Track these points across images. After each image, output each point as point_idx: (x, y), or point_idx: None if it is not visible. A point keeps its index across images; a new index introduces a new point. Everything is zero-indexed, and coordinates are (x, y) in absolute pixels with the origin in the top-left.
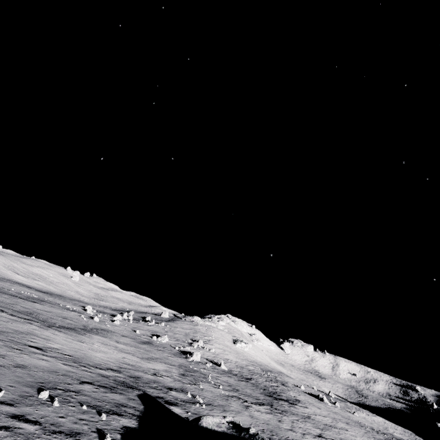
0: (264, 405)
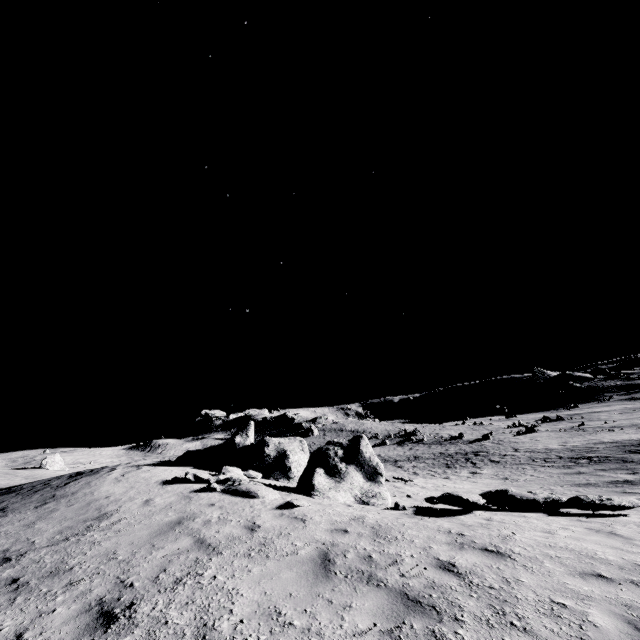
0: None
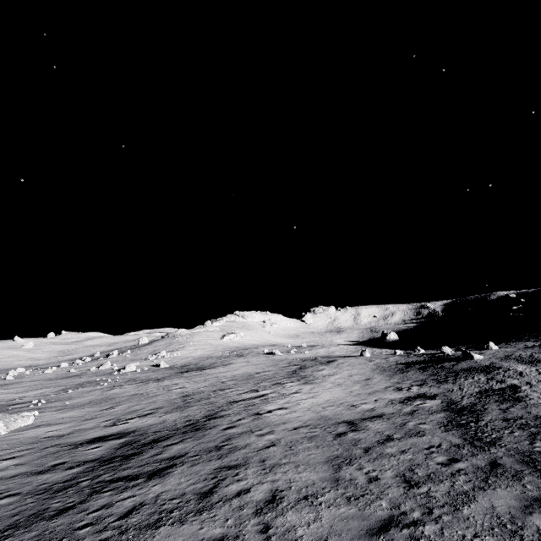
0: (147, 382)
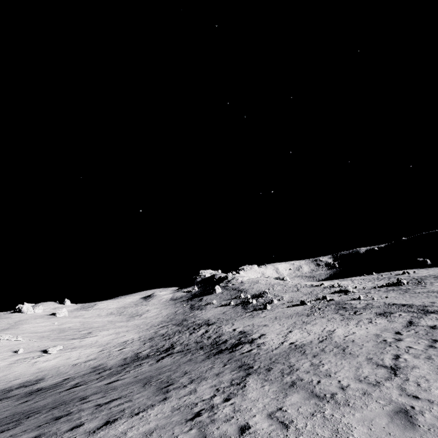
0: None
